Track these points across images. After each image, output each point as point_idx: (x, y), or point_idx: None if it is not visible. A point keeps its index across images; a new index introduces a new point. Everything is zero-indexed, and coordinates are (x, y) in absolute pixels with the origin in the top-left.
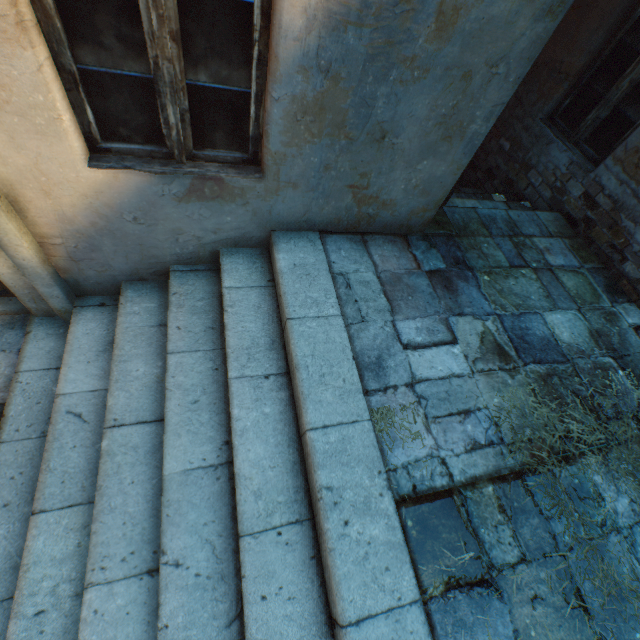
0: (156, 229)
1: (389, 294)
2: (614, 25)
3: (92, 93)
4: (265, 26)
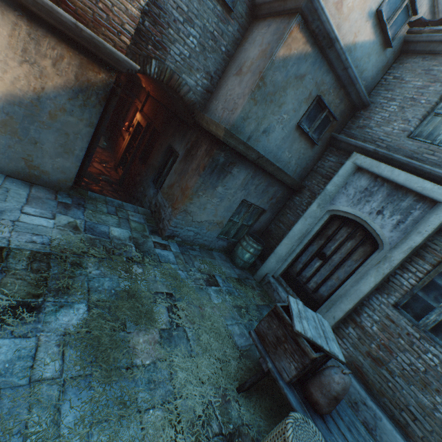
0: None
1: (30, 200)
2: (164, 156)
3: None
4: None
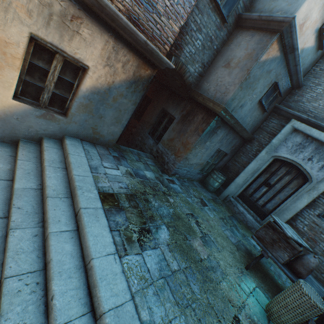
0: (23, 124)
1: (101, 157)
2: (158, 116)
3: (24, 85)
4: (77, 88)
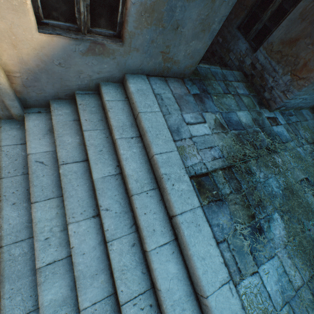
0: (69, 70)
1: (179, 103)
2: None
3: None
4: None
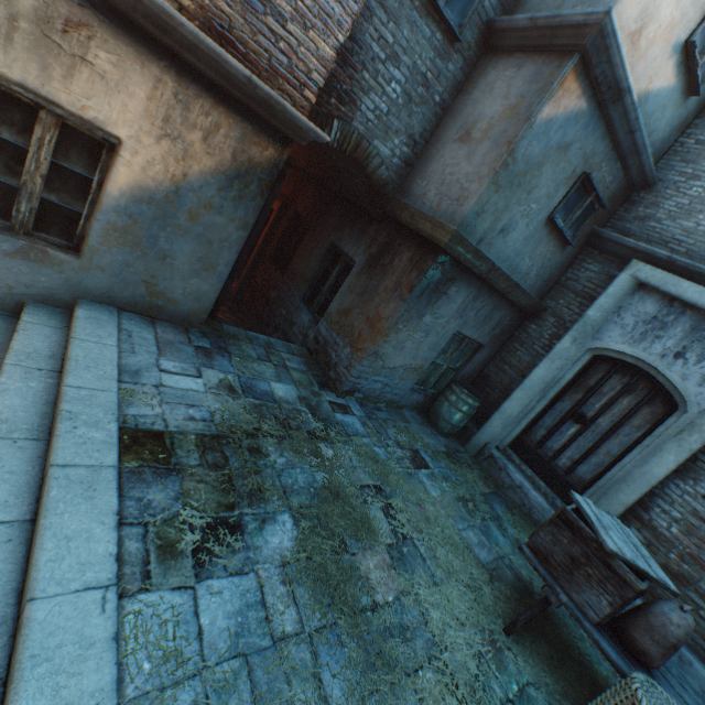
0: None
1: (161, 347)
2: (322, 261)
3: None
4: (99, 189)
